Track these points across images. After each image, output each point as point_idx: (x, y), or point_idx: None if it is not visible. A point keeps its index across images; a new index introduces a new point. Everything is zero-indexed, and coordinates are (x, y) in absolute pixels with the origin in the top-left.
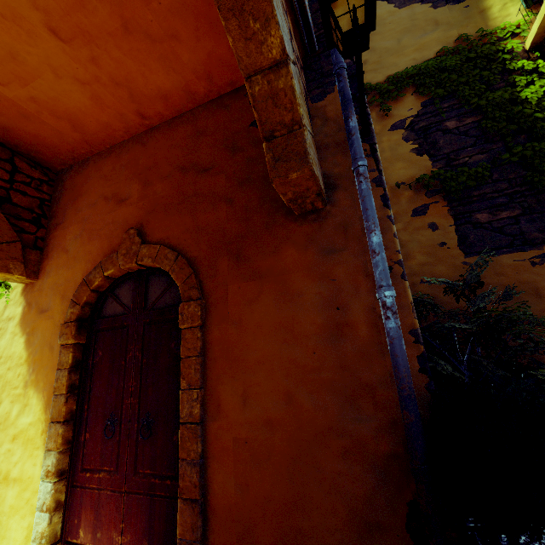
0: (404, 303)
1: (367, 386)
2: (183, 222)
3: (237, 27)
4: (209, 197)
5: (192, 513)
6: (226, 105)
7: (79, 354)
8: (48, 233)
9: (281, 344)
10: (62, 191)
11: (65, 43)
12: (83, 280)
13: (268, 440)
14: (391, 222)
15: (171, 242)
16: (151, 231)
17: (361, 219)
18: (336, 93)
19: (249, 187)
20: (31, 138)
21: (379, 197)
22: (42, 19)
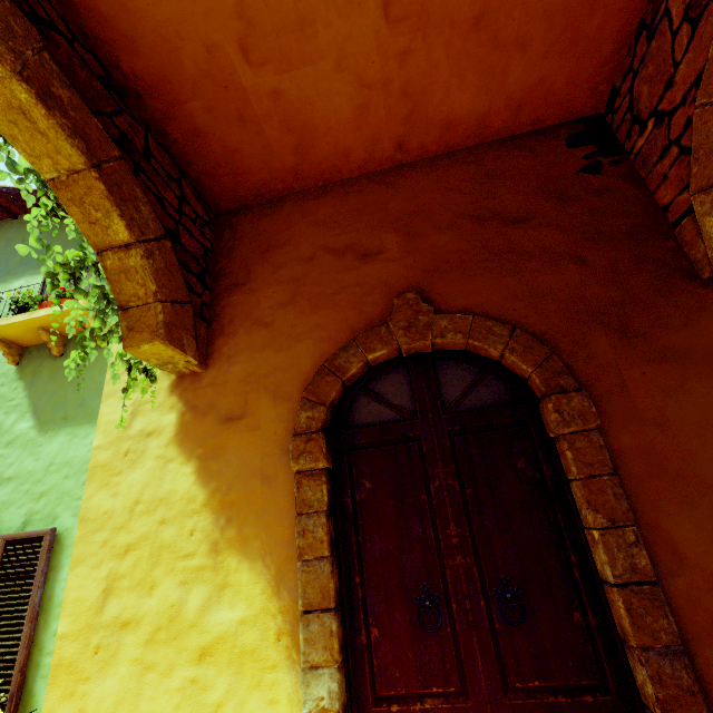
0: None
1: None
2: (502, 286)
3: None
4: (538, 254)
5: None
6: (526, 146)
7: (329, 487)
8: (217, 298)
9: None
10: (234, 239)
11: (387, 24)
12: (322, 367)
13: None
14: None
15: (488, 311)
16: (441, 296)
17: None
18: None
19: (608, 244)
20: (222, 154)
21: None
22: None
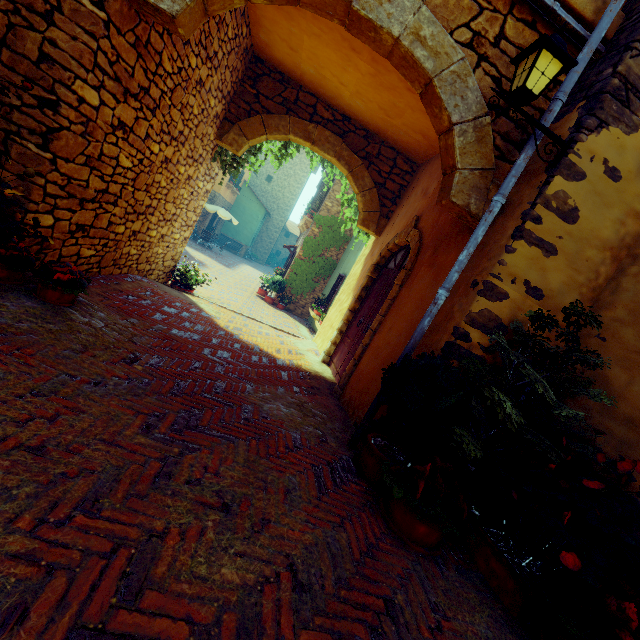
0: (465, 309)
1: (421, 345)
2: (434, 218)
3: (430, 112)
4: None
5: (352, 364)
6: None
7: (370, 283)
8: (396, 209)
9: (415, 309)
10: (413, 180)
11: (414, 94)
12: (388, 243)
13: (383, 351)
14: (505, 251)
15: (423, 230)
16: (422, 220)
17: (494, 243)
18: (572, 114)
19: None
20: (406, 145)
21: (514, 228)
22: (404, 85)
